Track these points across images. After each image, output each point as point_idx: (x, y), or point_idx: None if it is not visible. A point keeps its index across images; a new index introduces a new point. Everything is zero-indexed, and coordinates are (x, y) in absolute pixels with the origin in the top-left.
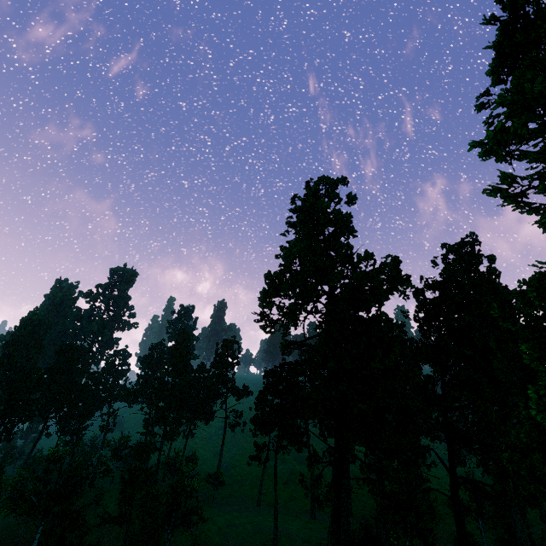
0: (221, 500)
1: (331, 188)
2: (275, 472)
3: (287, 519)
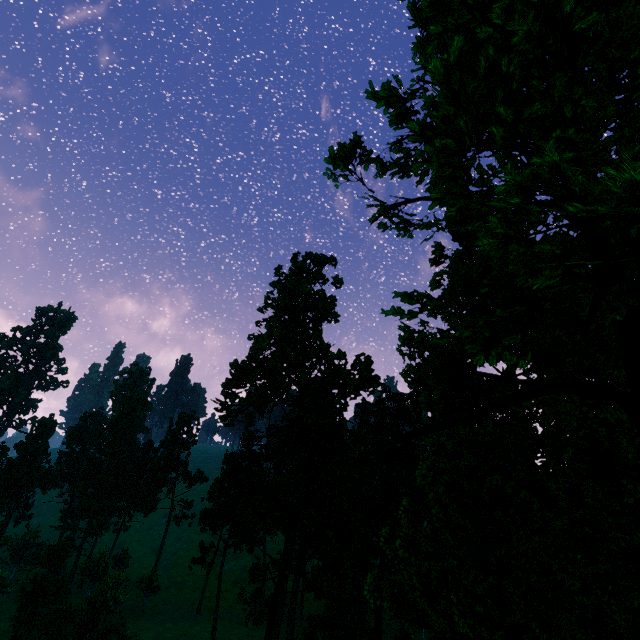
0: (153, 608)
1: (319, 265)
2: (219, 576)
3: (230, 627)
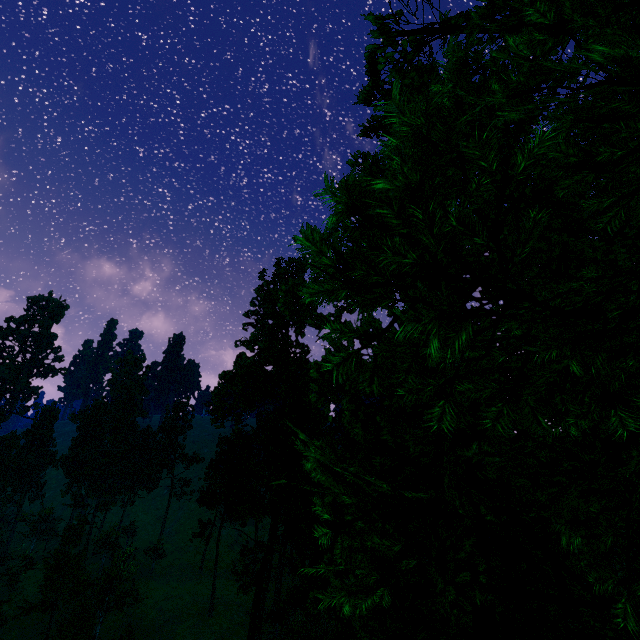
0: (160, 571)
1: (301, 270)
2: (217, 547)
3: (227, 585)
